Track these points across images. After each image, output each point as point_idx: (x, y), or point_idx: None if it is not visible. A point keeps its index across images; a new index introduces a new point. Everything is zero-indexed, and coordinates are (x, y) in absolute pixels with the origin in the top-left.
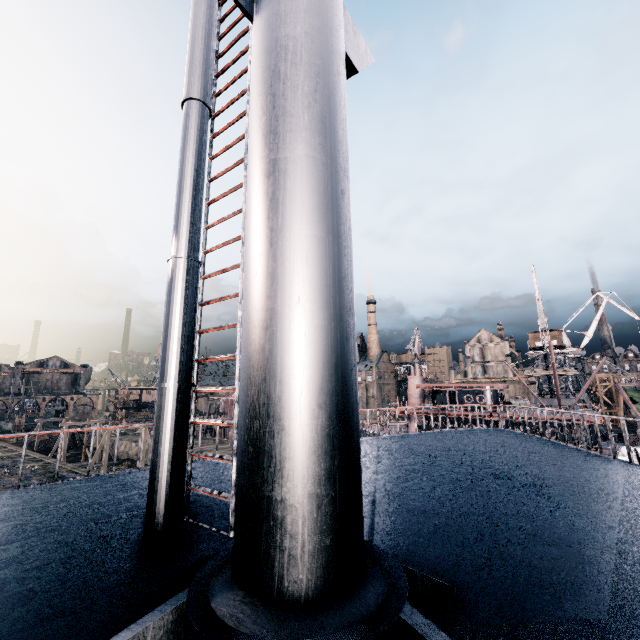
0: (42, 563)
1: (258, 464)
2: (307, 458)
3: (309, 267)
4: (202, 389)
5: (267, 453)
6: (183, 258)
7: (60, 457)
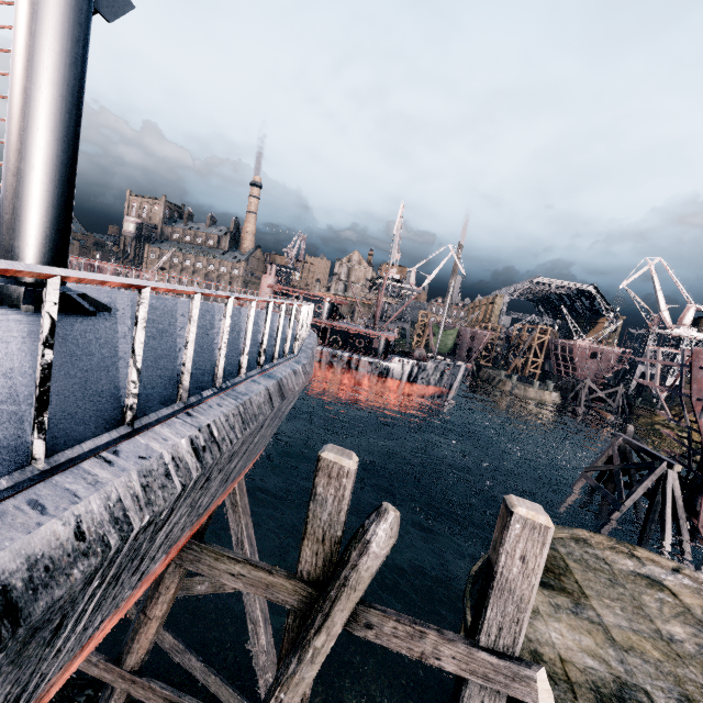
0: None
1: (8, 232)
2: (32, 234)
3: (41, 154)
4: None
5: (13, 229)
6: None
7: None
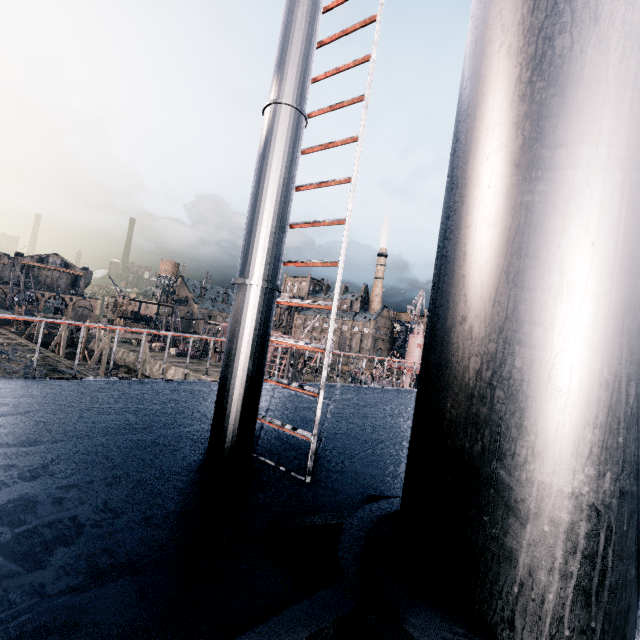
0: (81, 480)
1: (521, 424)
2: (626, 430)
3: None
4: (279, 300)
5: (547, 408)
6: (290, 106)
7: (59, 353)
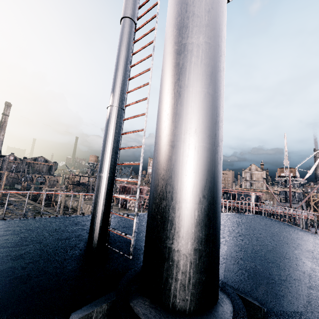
0: (34, 260)
1: (163, 227)
2: (195, 227)
3: (203, 111)
4: (119, 179)
5: (170, 221)
6: (116, 106)
7: (41, 204)
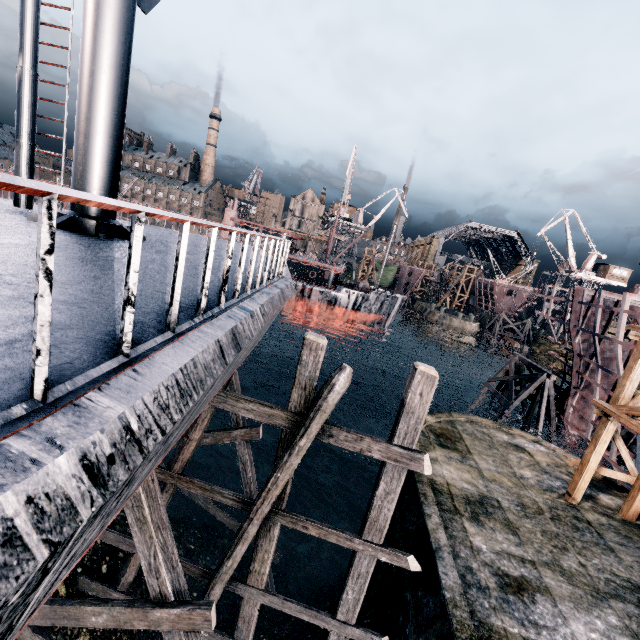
0: None
1: (82, 179)
2: (99, 182)
3: (105, 122)
4: (39, 150)
5: (85, 177)
6: (29, 71)
7: None
